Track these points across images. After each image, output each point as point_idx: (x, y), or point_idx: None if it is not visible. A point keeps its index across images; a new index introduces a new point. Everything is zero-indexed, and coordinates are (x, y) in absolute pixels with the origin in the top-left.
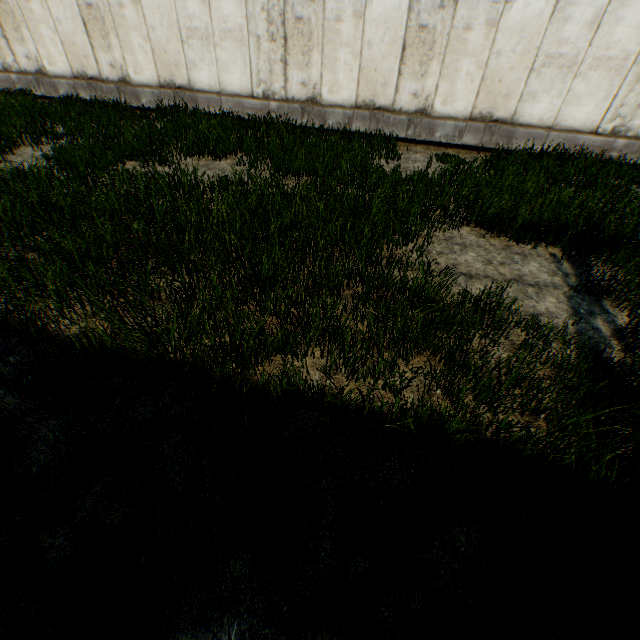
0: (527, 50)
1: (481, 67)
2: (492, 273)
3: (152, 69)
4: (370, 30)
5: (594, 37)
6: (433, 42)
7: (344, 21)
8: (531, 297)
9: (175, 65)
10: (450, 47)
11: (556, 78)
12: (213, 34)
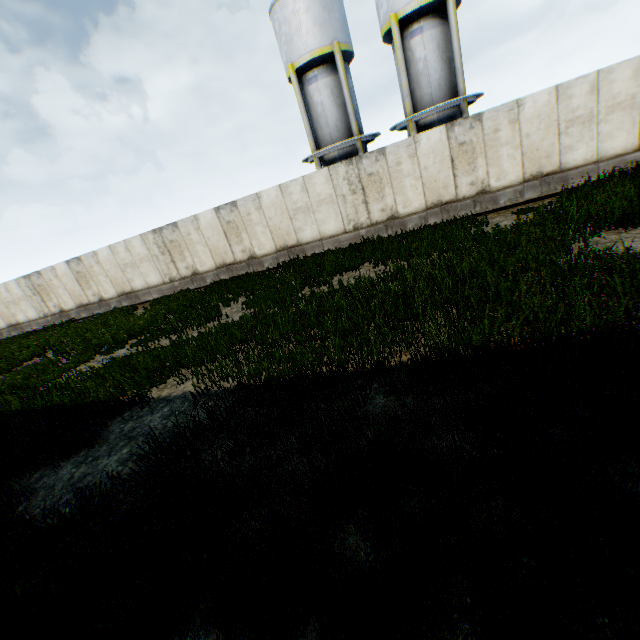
0: (548, 124)
1: (517, 148)
2: None
3: (271, 242)
4: (423, 160)
5: (597, 97)
6: (473, 148)
7: (403, 163)
8: None
9: (287, 234)
10: (487, 146)
11: (582, 130)
12: (311, 206)
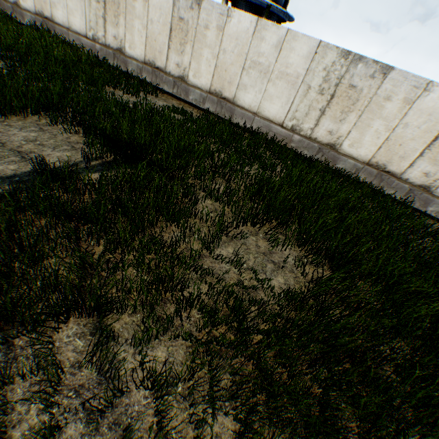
0: (241, 53)
1: (215, 57)
2: (14, 144)
3: (32, 1)
4: (152, 12)
5: (279, 56)
6: (187, 31)
7: (137, 1)
8: (0, 161)
9: (45, 2)
10: (197, 38)
11: (258, 79)
12: None
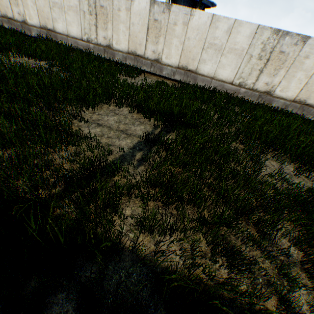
0: (201, 39)
1: (182, 43)
2: (114, 126)
3: (37, 19)
4: (133, 17)
5: (229, 38)
6: (160, 28)
7: (122, 11)
8: (119, 138)
9: (47, 19)
10: (168, 32)
11: (214, 54)
12: (64, 7)
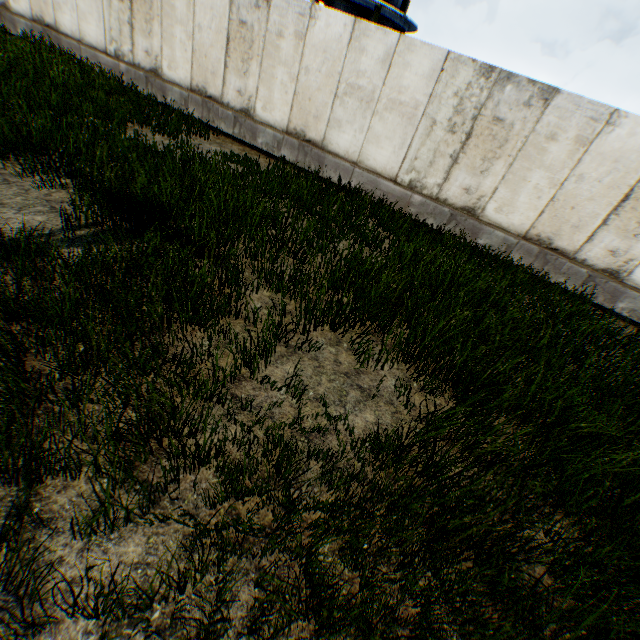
0: (332, 73)
1: (294, 80)
2: None
3: (28, 1)
4: (200, 13)
5: (388, 76)
6: (252, 41)
7: None
8: None
9: (46, 2)
10: (267, 51)
11: (358, 111)
12: None
